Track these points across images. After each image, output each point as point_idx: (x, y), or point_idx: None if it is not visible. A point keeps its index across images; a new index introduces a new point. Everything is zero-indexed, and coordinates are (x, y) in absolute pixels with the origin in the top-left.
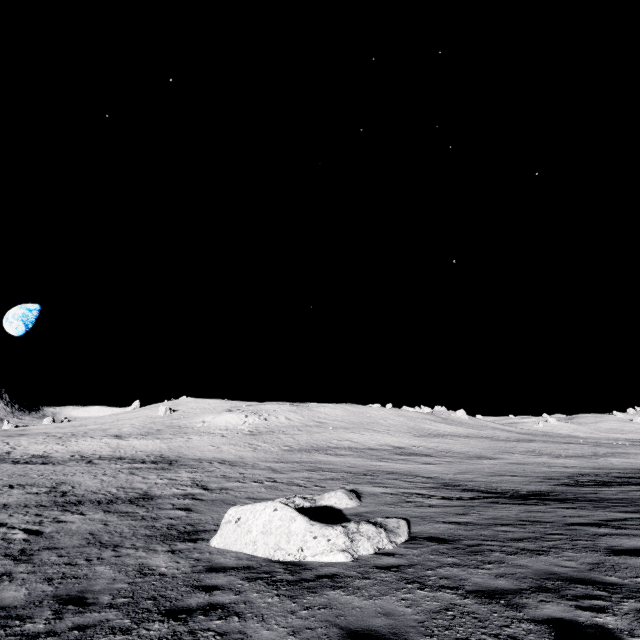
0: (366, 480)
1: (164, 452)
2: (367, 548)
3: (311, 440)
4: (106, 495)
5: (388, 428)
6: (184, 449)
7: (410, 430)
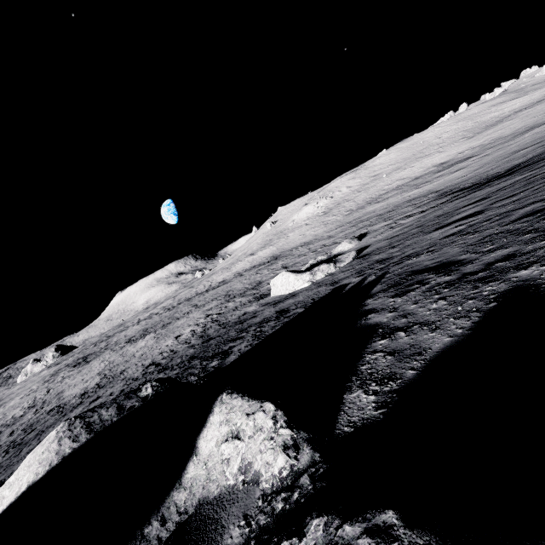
0: (384, 218)
1: (275, 253)
2: (320, 276)
3: (367, 196)
4: (244, 290)
5: (440, 146)
6: (285, 246)
7: (465, 134)
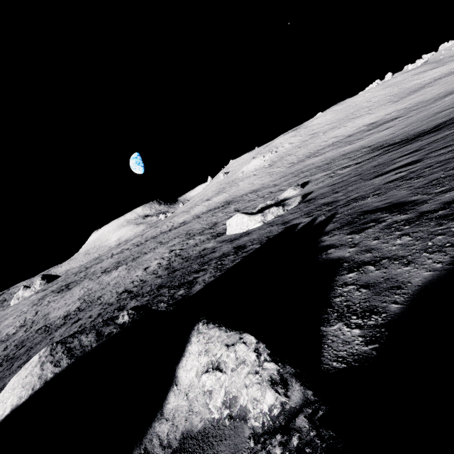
0: (323, 169)
1: (227, 199)
2: (271, 217)
3: (306, 151)
4: (202, 229)
5: (370, 108)
6: (236, 193)
7: (391, 99)
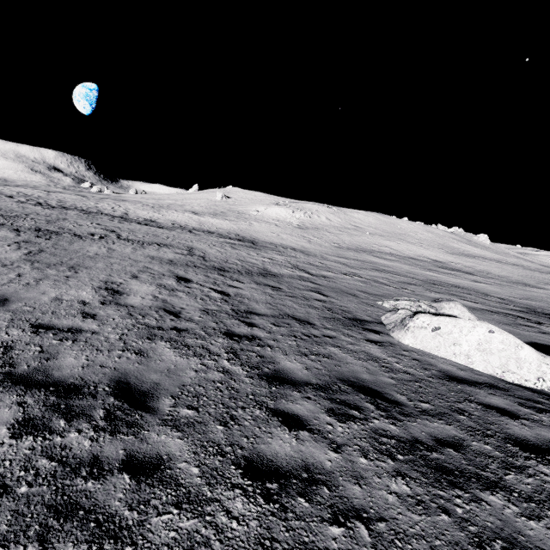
0: (443, 290)
1: (238, 232)
2: None
3: (354, 241)
4: (237, 266)
5: (420, 241)
6: (252, 232)
7: (441, 247)
